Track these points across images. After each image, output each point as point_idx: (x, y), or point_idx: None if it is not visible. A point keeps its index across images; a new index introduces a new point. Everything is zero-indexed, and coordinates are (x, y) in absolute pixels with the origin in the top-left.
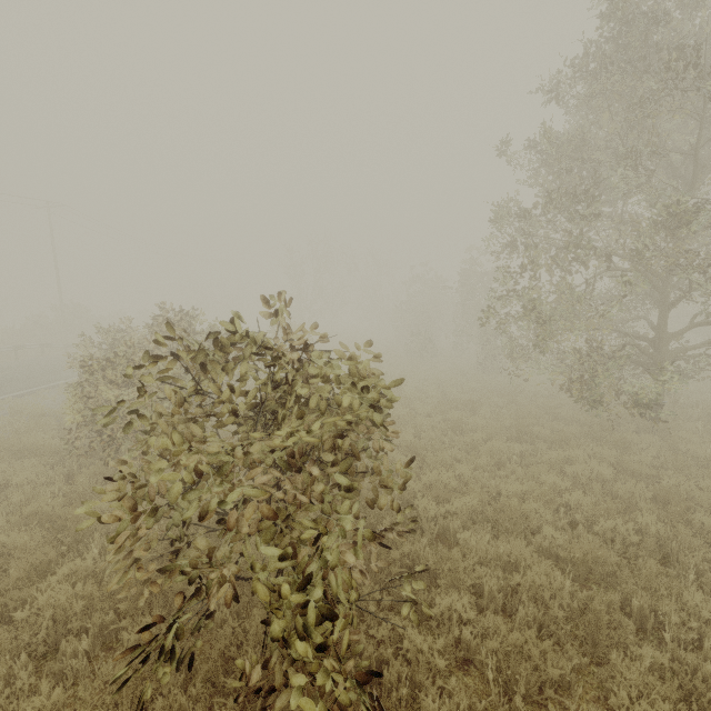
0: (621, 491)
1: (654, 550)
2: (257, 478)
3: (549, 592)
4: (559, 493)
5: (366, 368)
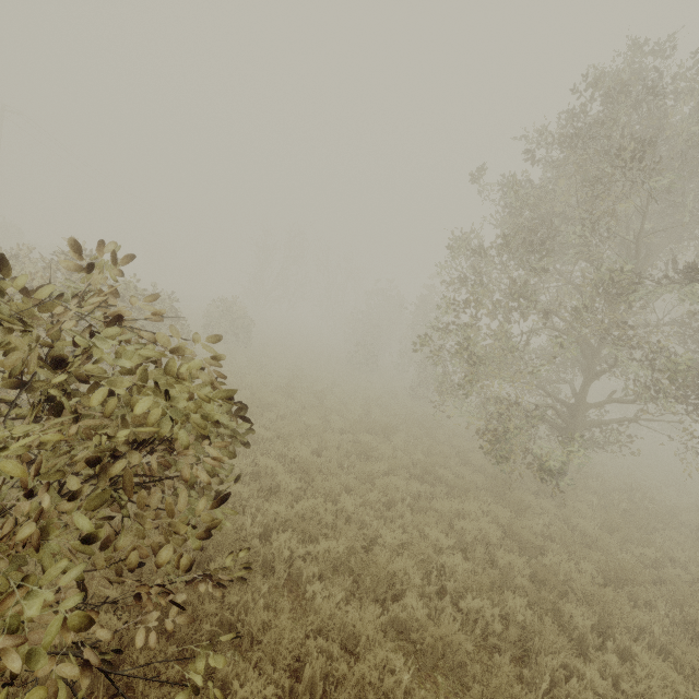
0: (501, 562)
1: (516, 642)
2: (5, 487)
3: (375, 695)
4: (440, 550)
5: (194, 370)
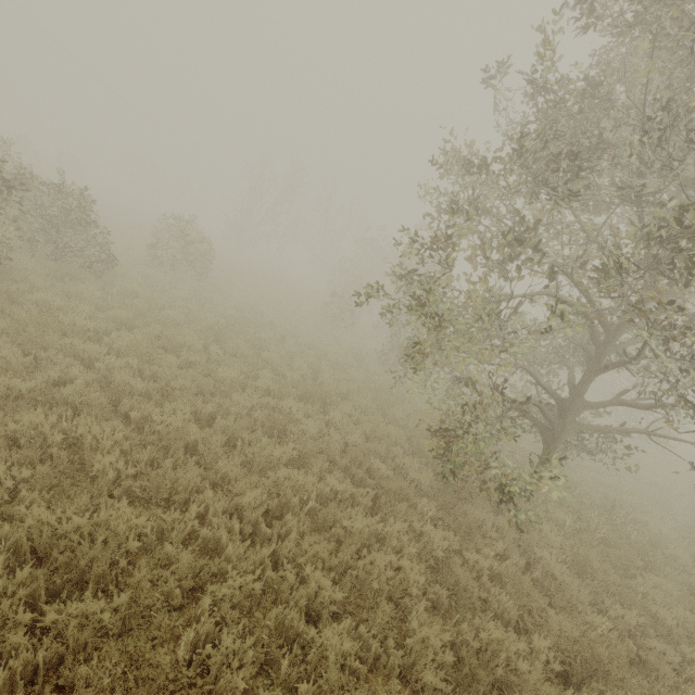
0: (410, 640)
1: None
2: None
3: None
4: (322, 603)
5: None
